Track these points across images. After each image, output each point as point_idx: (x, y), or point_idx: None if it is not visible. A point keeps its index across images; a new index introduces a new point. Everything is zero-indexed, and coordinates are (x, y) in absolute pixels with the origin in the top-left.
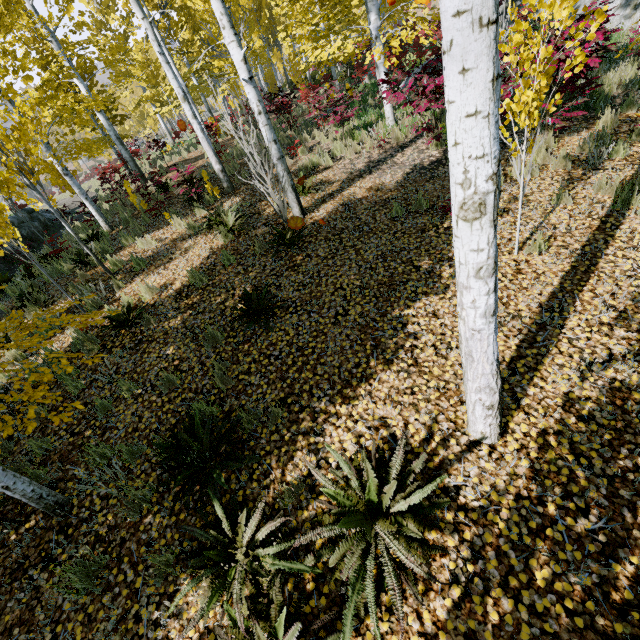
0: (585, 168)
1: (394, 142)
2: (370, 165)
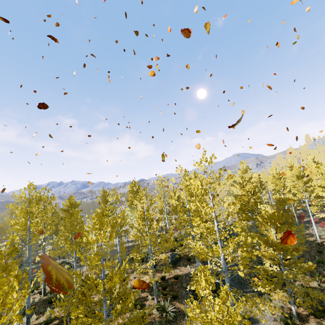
0: None
1: None
2: None
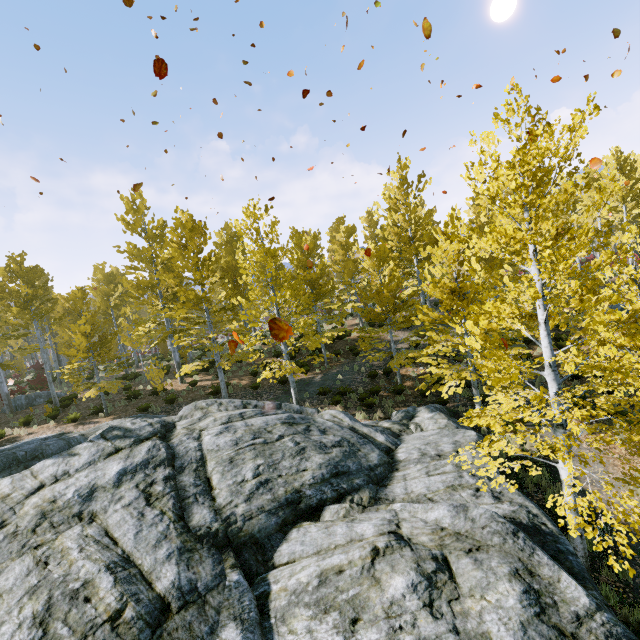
0: None
1: None
2: None
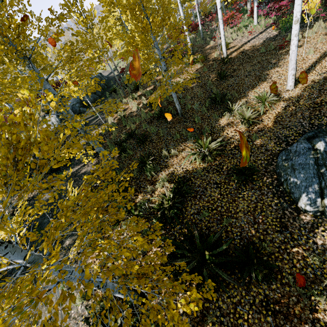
0: None
1: (257, 31)
2: (248, 40)
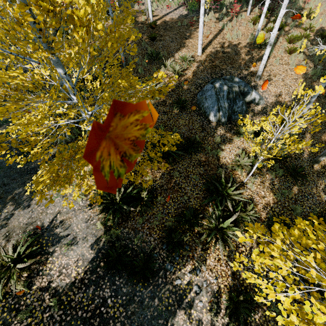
0: (218, 21)
1: (172, 7)
2: (167, 12)
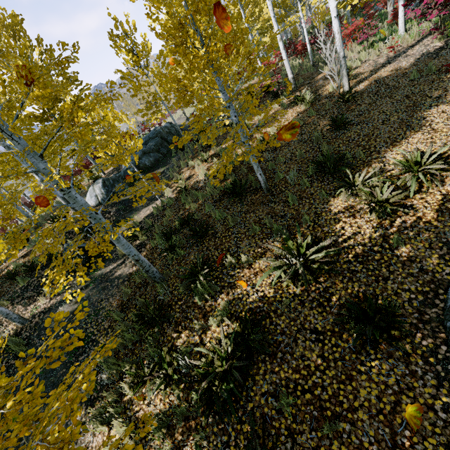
0: None
1: (404, 45)
2: (389, 60)
